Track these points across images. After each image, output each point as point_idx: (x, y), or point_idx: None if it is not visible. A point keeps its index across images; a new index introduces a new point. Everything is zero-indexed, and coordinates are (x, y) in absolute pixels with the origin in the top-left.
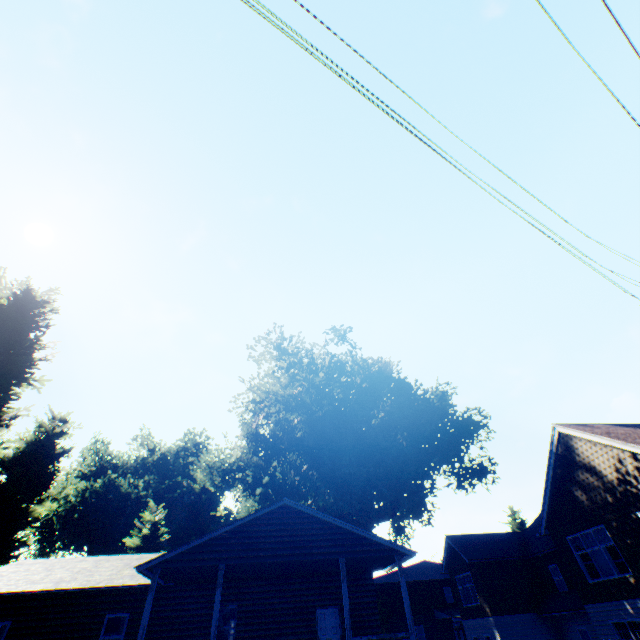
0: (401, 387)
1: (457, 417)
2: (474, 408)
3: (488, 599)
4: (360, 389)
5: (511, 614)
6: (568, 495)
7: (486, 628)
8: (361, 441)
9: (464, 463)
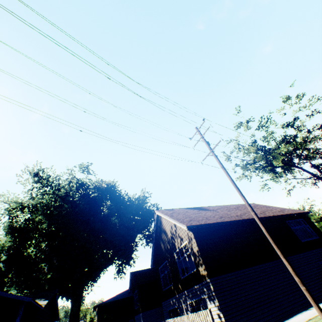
0: (117, 195)
1: (146, 209)
2: (154, 203)
3: (141, 304)
4: (90, 197)
5: (152, 309)
6: (160, 246)
7: (140, 319)
8: (90, 226)
9: (150, 232)
